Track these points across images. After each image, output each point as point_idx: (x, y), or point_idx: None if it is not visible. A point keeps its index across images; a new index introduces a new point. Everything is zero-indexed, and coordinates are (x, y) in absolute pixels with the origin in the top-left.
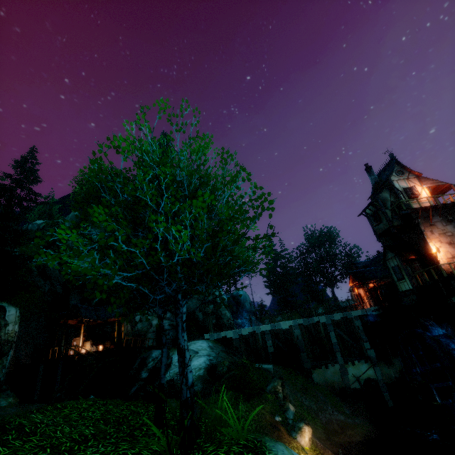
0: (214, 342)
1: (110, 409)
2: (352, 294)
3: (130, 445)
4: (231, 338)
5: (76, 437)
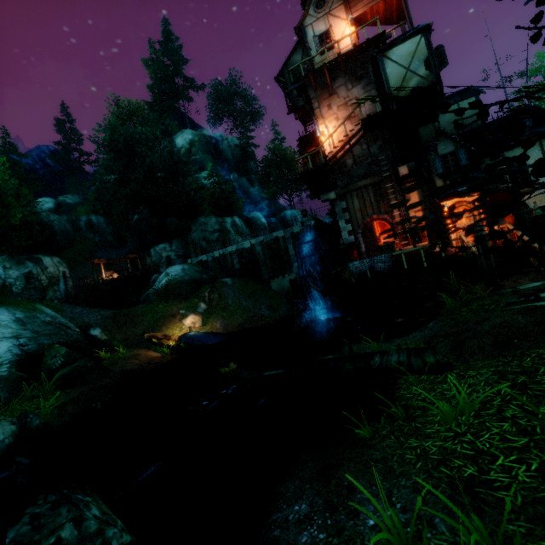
0: (193, 265)
1: None
2: None
3: None
4: (207, 260)
5: None
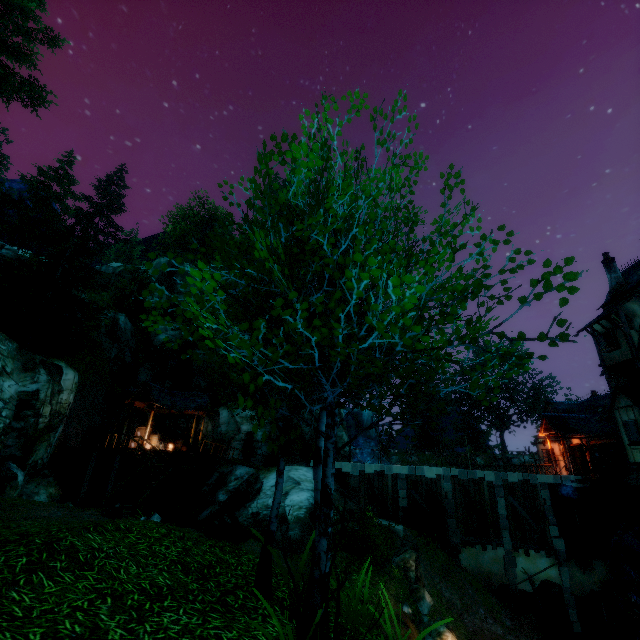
0: None
1: (189, 548)
2: (539, 448)
3: (224, 621)
4: (348, 473)
5: (146, 586)
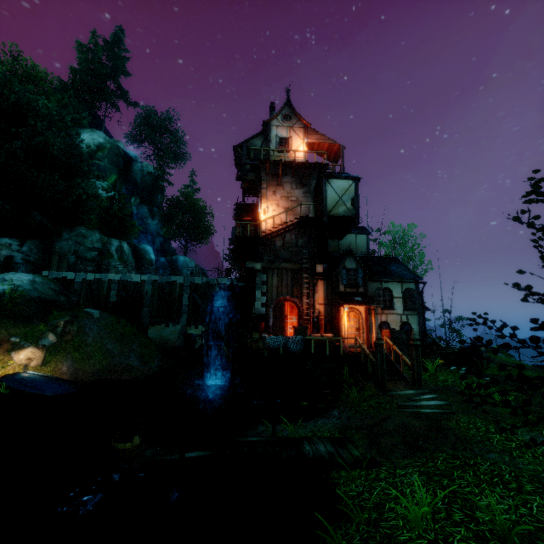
0: (49, 280)
1: None
2: None
3: None
4: (74, 280)
5: None
